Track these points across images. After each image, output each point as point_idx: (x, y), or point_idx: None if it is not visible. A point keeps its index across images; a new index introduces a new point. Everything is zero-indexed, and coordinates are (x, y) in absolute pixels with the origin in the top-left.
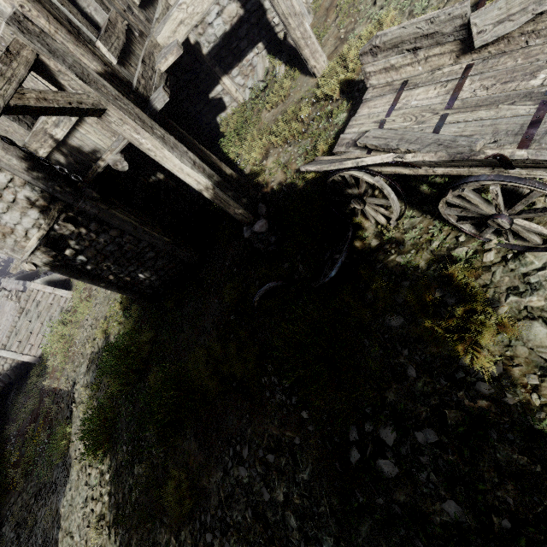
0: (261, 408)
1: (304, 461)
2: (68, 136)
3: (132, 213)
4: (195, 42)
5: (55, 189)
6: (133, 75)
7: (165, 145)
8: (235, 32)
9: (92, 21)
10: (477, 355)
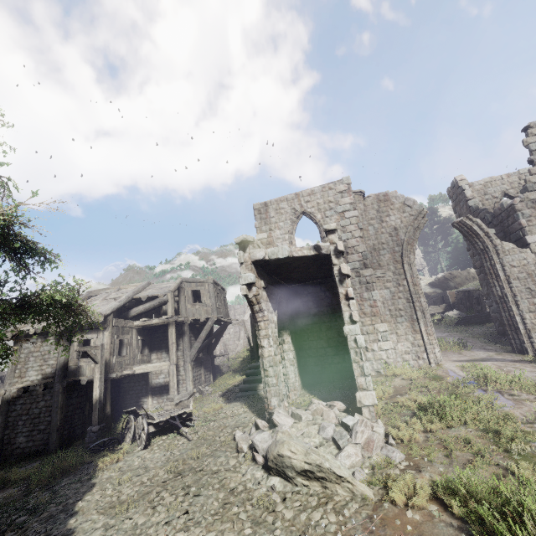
0: (4, 491)
1: (0, 501)
2: (83, 366)
3: (64, 401)
4: (150, 379)
5: (59, 374)
6: (115, 367)
7: (100, 379)
8: (165, 386)
9: (121, 353)
10: (102, 468)
